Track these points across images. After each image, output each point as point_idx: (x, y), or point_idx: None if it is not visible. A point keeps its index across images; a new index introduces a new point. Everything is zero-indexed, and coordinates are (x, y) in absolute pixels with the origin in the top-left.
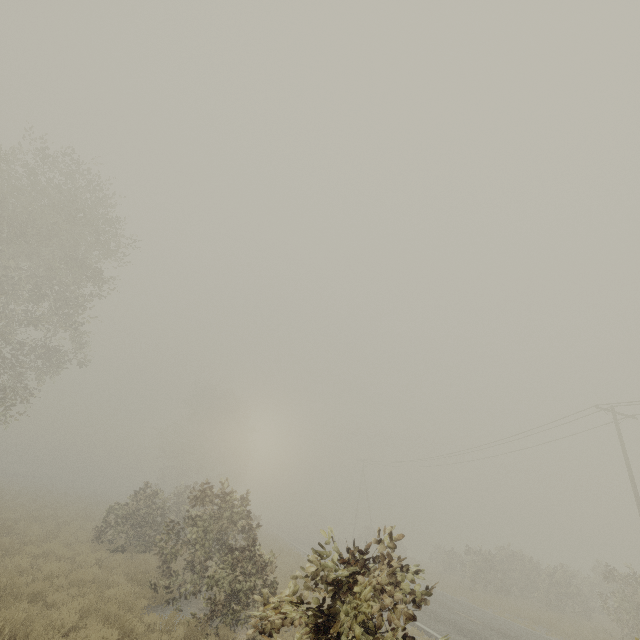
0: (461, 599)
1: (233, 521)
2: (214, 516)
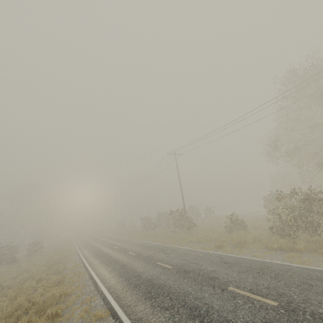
0: (132, 238)
1: None
2: None
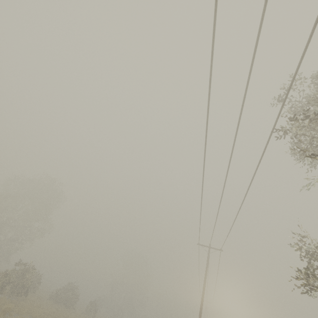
0: None
1: (24, 273)
2: (20, 270)
